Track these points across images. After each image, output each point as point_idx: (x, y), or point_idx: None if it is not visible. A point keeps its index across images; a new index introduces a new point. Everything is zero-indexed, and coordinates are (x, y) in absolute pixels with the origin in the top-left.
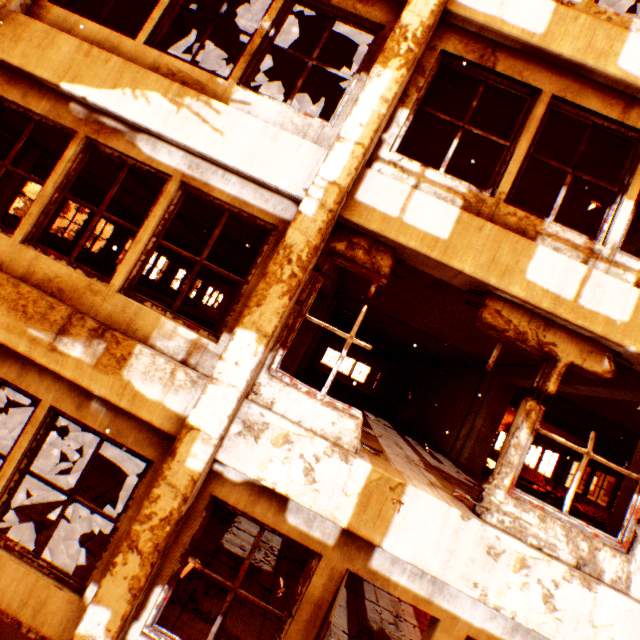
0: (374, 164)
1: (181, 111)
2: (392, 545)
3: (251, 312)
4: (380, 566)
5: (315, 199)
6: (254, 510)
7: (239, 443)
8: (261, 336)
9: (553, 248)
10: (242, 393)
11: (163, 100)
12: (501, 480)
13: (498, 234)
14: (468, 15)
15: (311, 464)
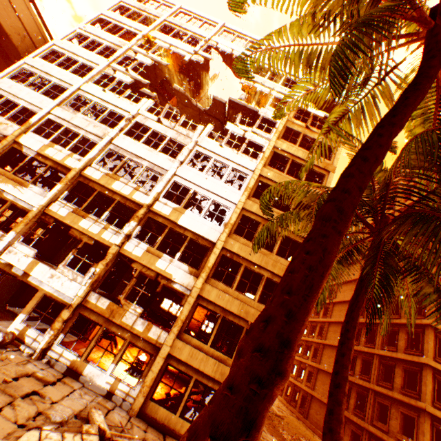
0: (57, 201)
1: (15, 188)
2: (33, 274)
3: (16, 228)
4: (30, 279)
5: (37, 207)
6: (5, 268)
7: (6, 254)
8: (16, 232)
9: (89, 219)
10: (8, 243)
11: (12, 186)
12: (63, 263)
13: (76, 216)
14: (85, 175)
15: (20, 258)
